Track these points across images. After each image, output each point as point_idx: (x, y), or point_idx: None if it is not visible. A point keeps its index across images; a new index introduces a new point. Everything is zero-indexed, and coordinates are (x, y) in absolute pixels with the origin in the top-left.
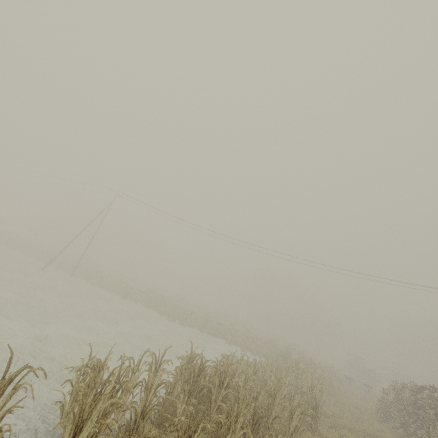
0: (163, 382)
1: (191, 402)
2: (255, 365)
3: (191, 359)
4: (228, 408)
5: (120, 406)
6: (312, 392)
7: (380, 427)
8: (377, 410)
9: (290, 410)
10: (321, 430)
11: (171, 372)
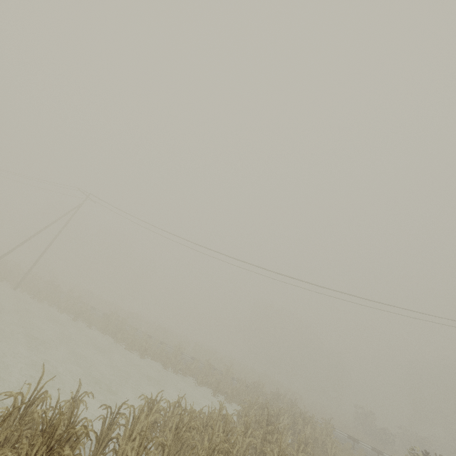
0: None
1: None
2: (182, 417)
3: (33, 400)
4: None
5: None
6: None
7: None
8: None
9: None
10: None
11: None
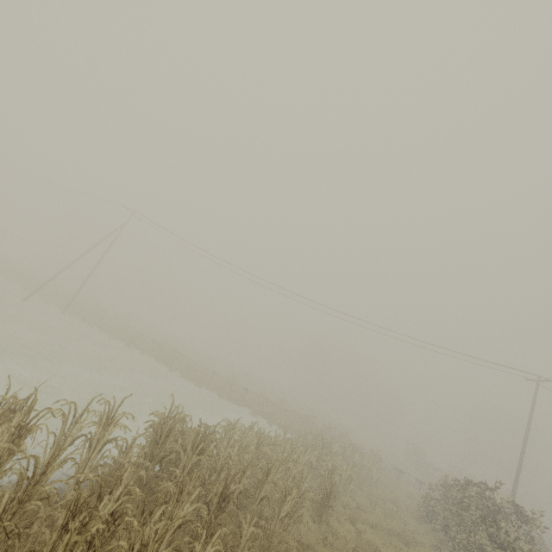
0: (113, 439)
1: (145, 465)
2: (261, 436)
3: (170, 418)
4: (182, 475)
5: (13, 452)
6: (331, 476)
7: (416, 527)
8: (419, 508)
9: (285, 492)
10: (332, 522)
11: (126, 427)
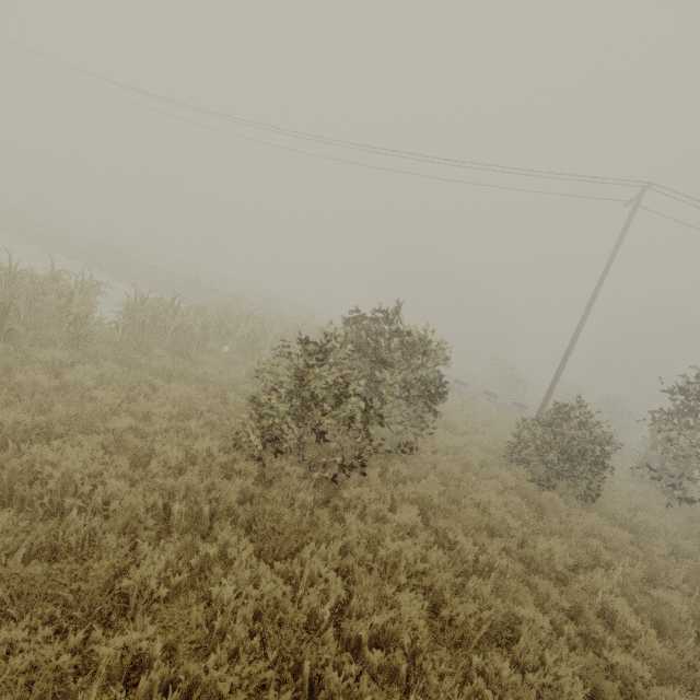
0: None
1: None
2: None
3: None
4: None
5: None
6: (69, 304)
7: None
8: None
9: None
10: None
11: None
